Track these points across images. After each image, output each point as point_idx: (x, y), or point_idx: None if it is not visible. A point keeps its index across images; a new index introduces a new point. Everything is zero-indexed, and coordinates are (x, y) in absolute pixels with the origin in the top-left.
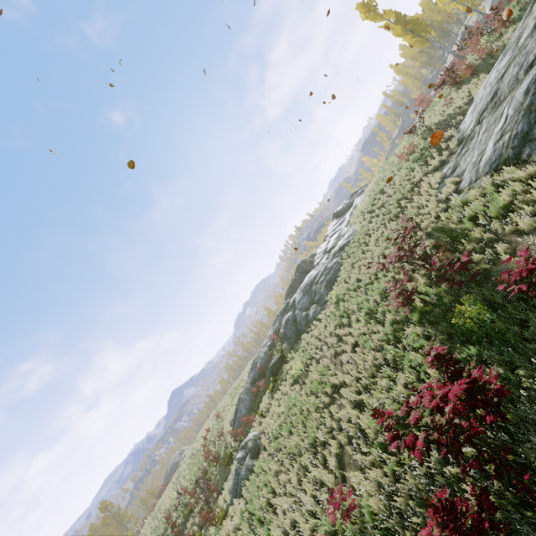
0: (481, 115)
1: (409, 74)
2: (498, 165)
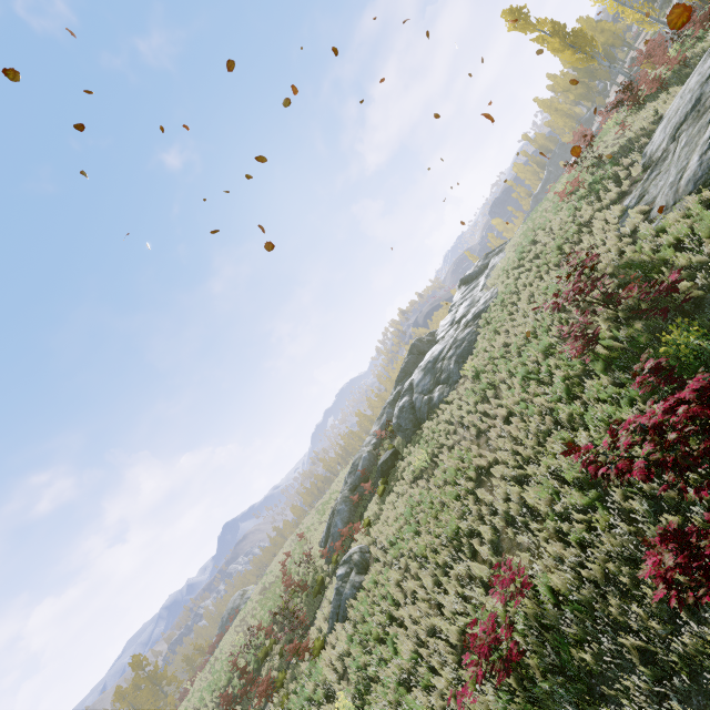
0: (678, 130)
1: (559, 110)
2: (706, 181)
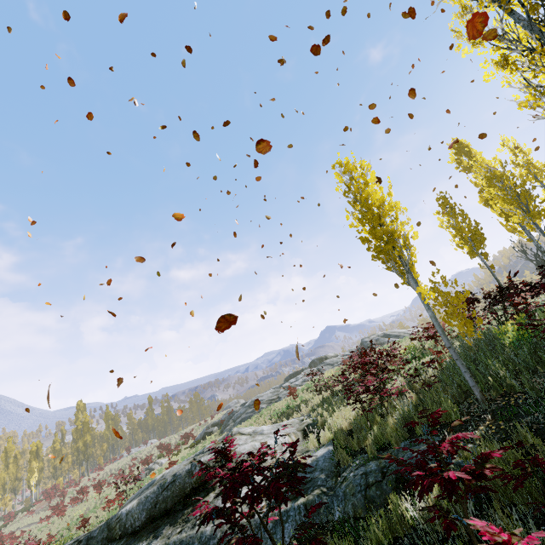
0: None
1: None
2: None
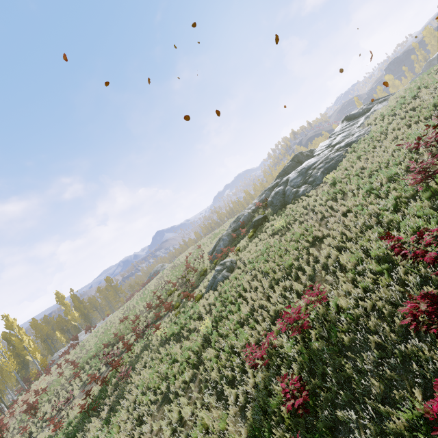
0: None
1: None
2: None
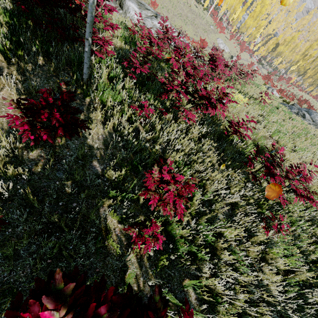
0: None
1: None
2: None
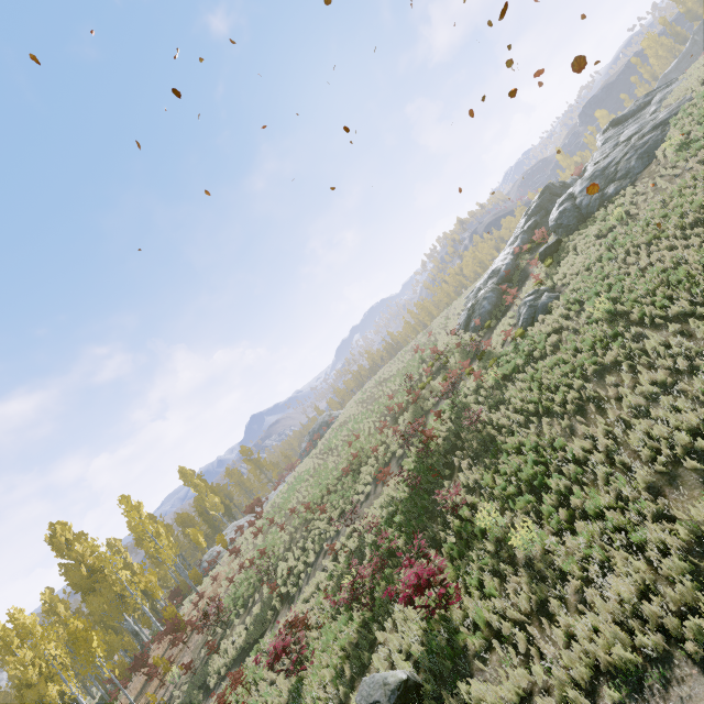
0: None
1: None
2: None
